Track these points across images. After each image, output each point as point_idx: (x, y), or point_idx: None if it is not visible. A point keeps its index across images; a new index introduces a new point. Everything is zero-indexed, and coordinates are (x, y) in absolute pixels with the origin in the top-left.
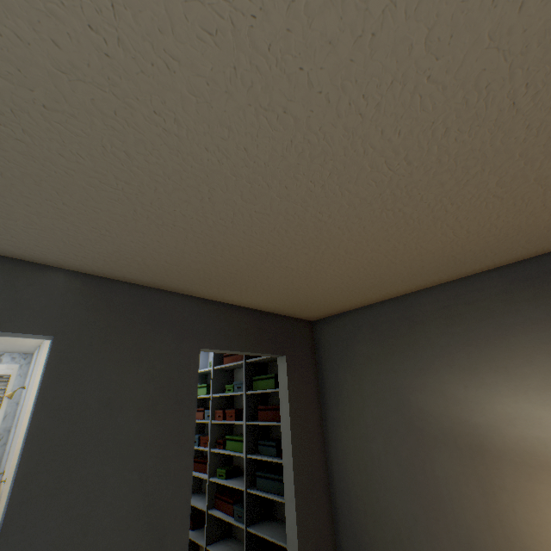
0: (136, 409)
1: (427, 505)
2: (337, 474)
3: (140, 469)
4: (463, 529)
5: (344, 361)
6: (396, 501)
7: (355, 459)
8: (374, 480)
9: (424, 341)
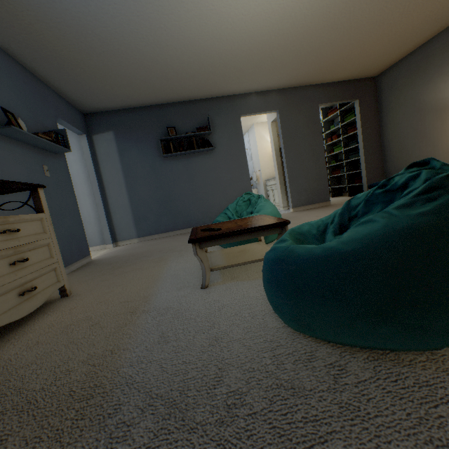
0: (303, 127)
1: (419, 138)
2: (385, 144)
3: (308, 142)
4: (431, 140)
5: (391, 92)
6: (408, 142)
7: (393, 134)
8: (400, 139)
9: (431, 66)
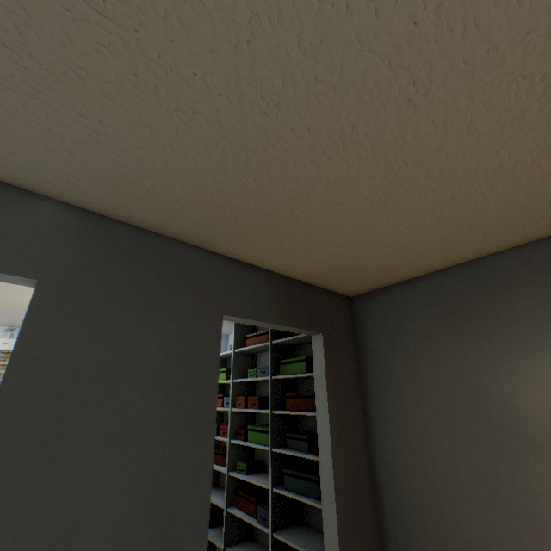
0: (142, 381)
1: (518, 528)
2: (385, 478)
3: (146, 459)
4: None
5: (393, 342)
6: (470, 518)
7: (410, 461)
8: (437, 489)
9: (509, 315)
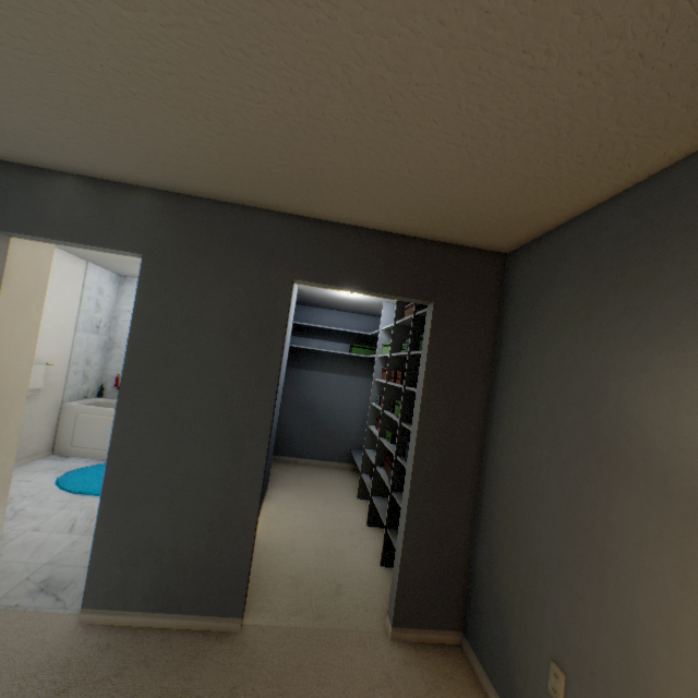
0: (216, 332)
1: (581, 556)
2: (489, 474)
3: (220, 386)
4: (623, 615)
5: (531, 318)
6: (543, 532)
7: (511, 462)
8: (525, 496)
9: (676, 274)
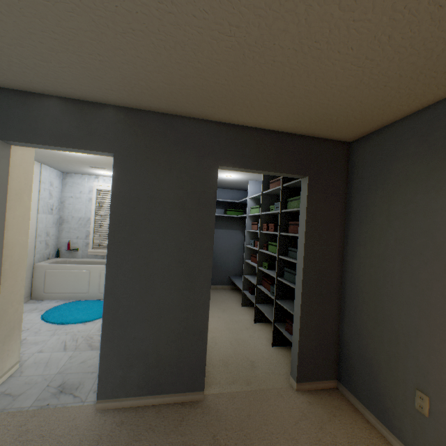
0: (170, 205)
1: (435, 326)
2: (349, 282)
3: (176, 241)
4: None
5: (376, 182)
6: (400, 314)
7: (368, 273)
8: (383, 293)
9: None
